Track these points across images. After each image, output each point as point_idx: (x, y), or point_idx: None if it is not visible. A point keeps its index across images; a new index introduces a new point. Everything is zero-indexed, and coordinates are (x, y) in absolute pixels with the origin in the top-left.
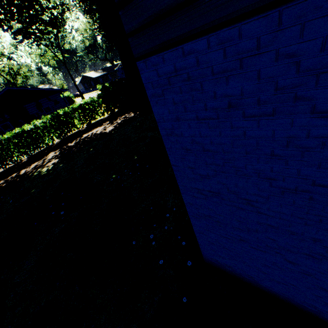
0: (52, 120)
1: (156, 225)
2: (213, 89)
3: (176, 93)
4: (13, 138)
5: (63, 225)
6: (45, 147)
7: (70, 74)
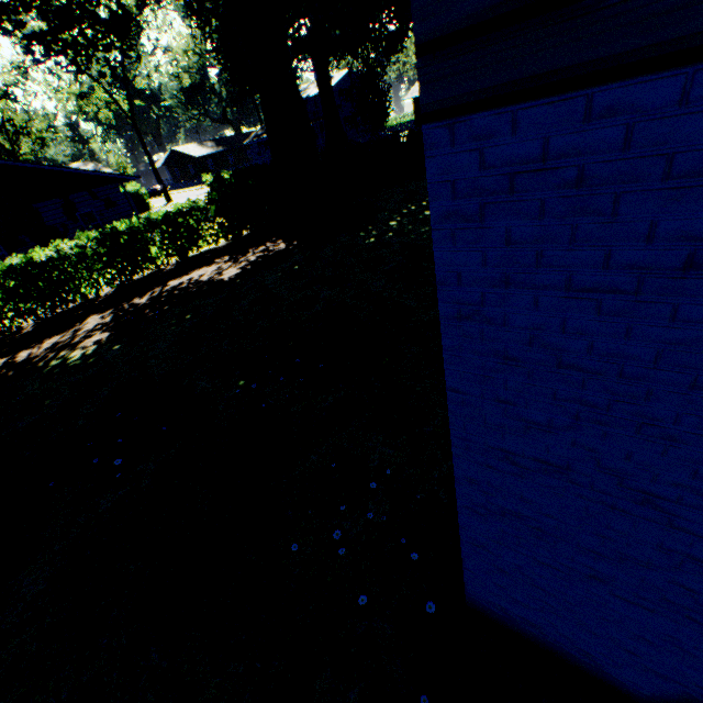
0: (99, 243)
1: (345, 508)
2: (651, 217)
3: (523, 215)
4: (4, 277)
5: (119, 493)
6: (79, 303)
7: (144, 143)
